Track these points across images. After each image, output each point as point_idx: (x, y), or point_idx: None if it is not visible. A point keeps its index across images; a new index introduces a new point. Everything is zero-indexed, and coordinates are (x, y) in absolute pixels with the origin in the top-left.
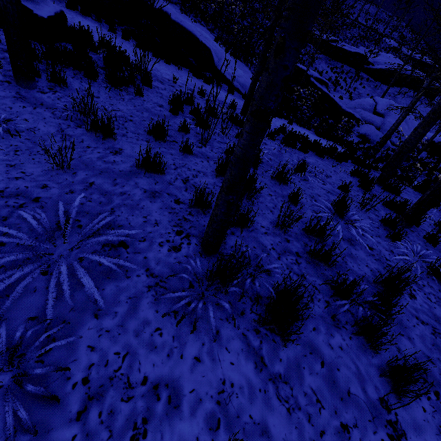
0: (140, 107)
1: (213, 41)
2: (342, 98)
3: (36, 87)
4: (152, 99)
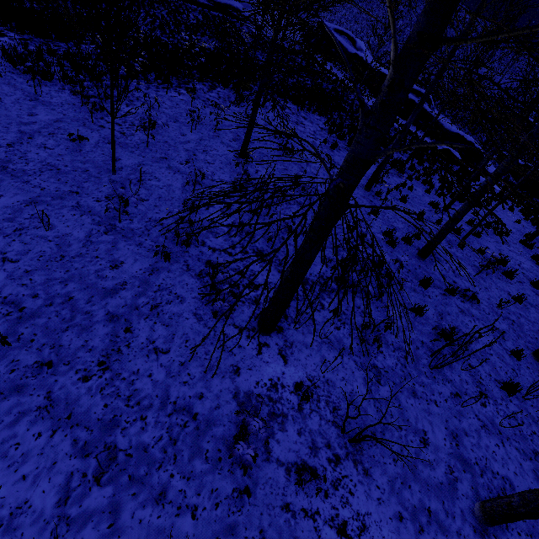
0: None
1: None
2: None
3: None
4: None
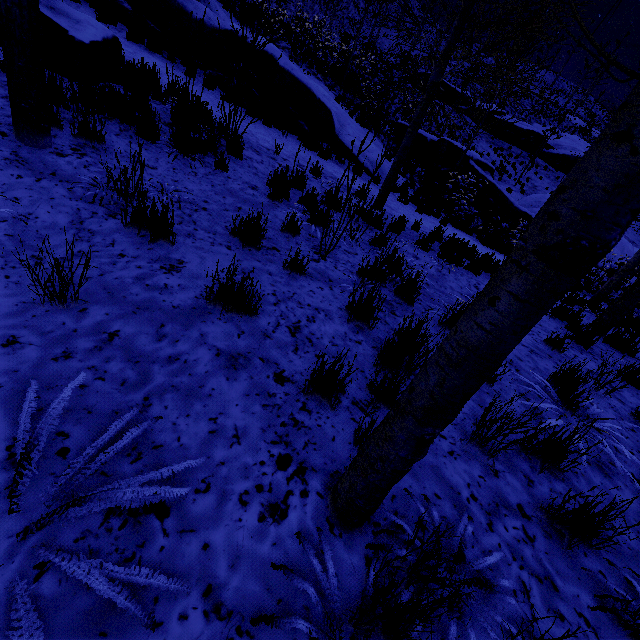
0: (222, 187)
1: (334, 101)
2: (511, 191)
3: (49, 146)
4: (242, 176)
